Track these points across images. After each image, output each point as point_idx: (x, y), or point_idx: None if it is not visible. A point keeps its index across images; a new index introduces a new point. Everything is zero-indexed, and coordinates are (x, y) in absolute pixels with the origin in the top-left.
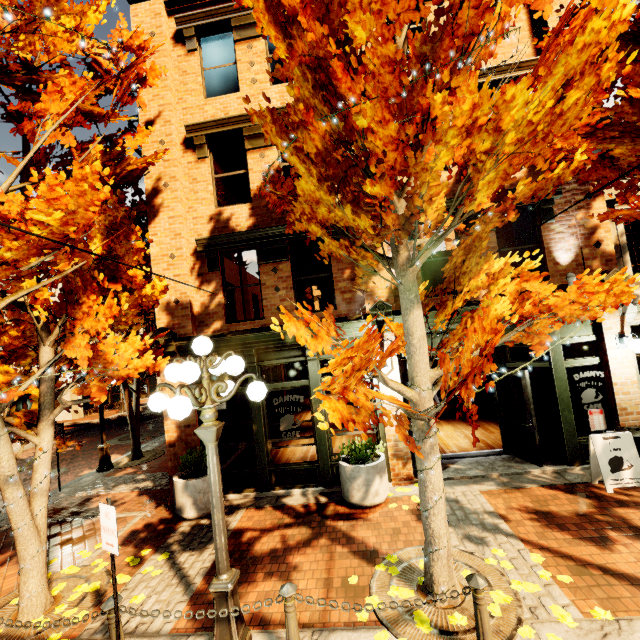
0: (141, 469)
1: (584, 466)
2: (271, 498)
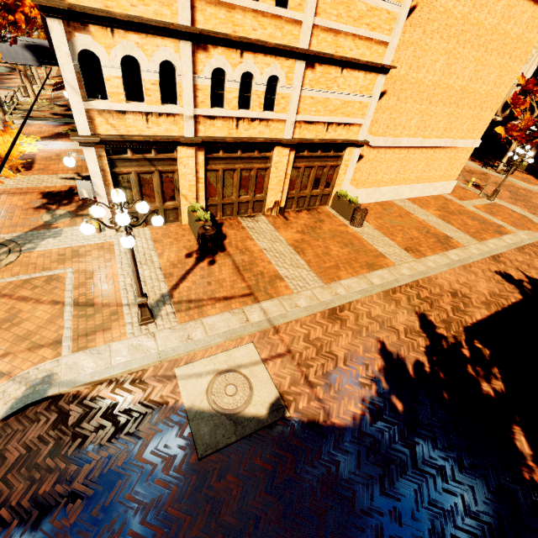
0: None
1: None
2: None
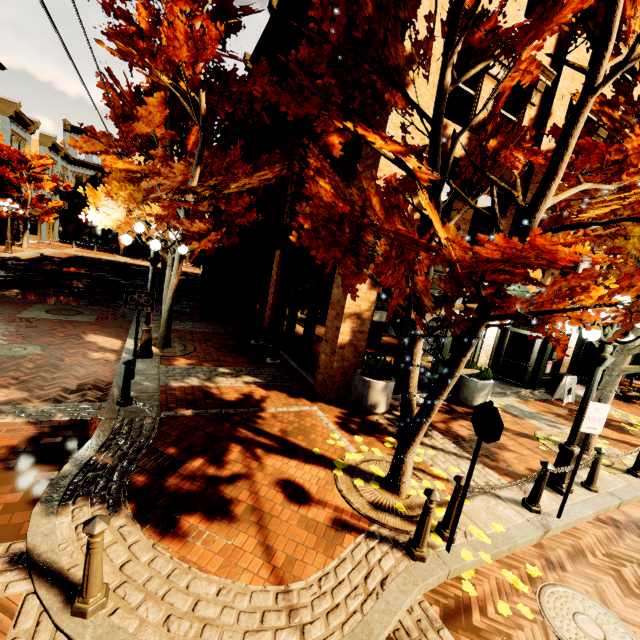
0: (200, 361)
1: (538, 391)
2: None
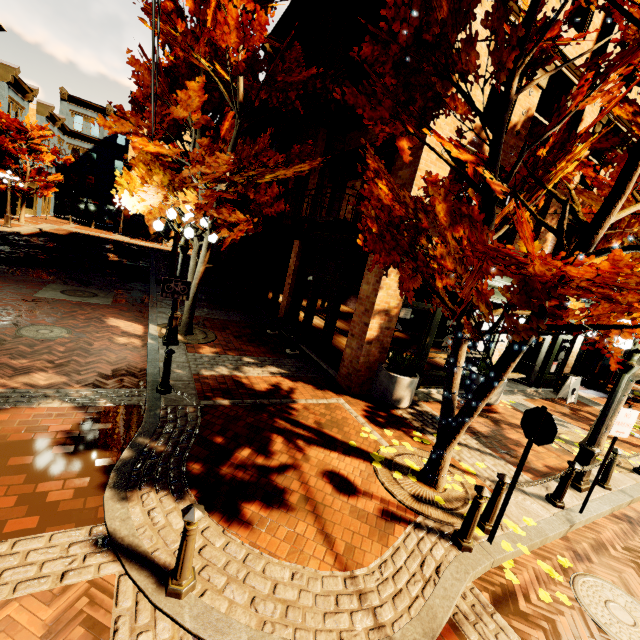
0: (224, 349)
1: (542, 389)
2: (423, 395)
